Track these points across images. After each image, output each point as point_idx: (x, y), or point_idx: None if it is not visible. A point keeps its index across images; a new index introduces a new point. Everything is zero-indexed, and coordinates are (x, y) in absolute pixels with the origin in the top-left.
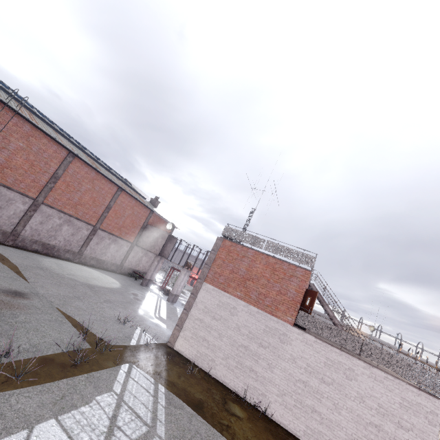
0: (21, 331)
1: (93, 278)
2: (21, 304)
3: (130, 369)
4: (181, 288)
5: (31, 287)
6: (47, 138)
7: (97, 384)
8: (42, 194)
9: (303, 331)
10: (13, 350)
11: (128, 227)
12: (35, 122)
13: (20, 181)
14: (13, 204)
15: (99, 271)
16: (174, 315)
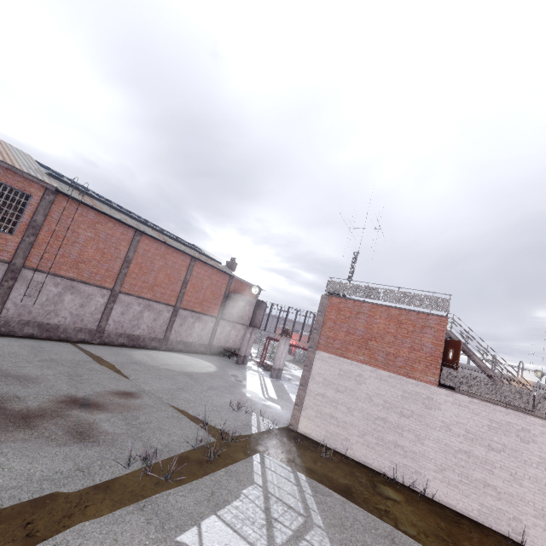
0: (148, 432)
1: (187, 365)
2: (135, 404)
3: (262, 459)
4: (284, 360)
5: (136, 385)
6: (112, 221)
7: (238, 478)
8: (118, 283)
9: (452, 391)
10: (154, 452)
11: (210, 299)
12: (98, 207)
13: (95, 274)
14: (93, 299)
15: (189, 356)
16: (285, 393)
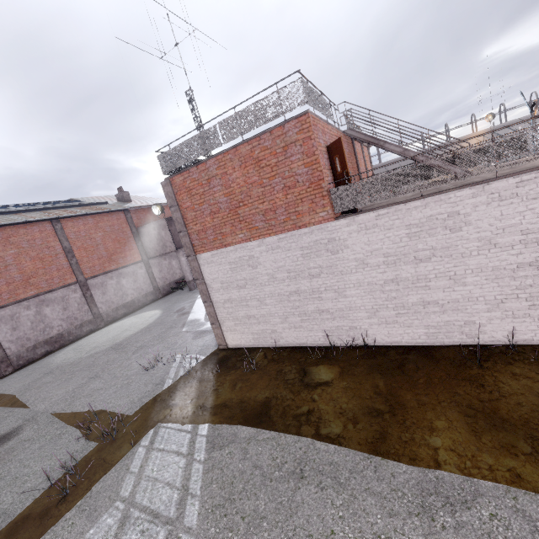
0: None
1: (123, 332)
2: (2, 452)
3: (155, 435)
4: None
5: (28, 412)
6: None
7: (93, 507)
8: None
9: (353, 216)
10: None
11: (118, 250)
12: None
13: None
14: None
15: (134, 316)
16: None
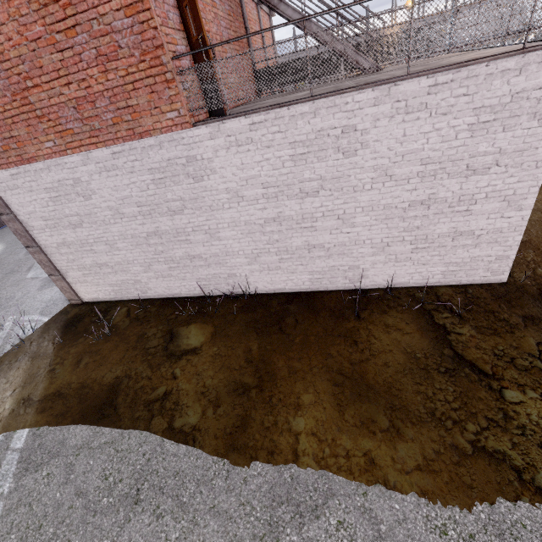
0: None
1: None
2: None
3: None
4: None
5: None
6: None
7: None
8: None
9: (218, 122)
10: None
11: None
12: None
13: None
14: None
15: None
16: None
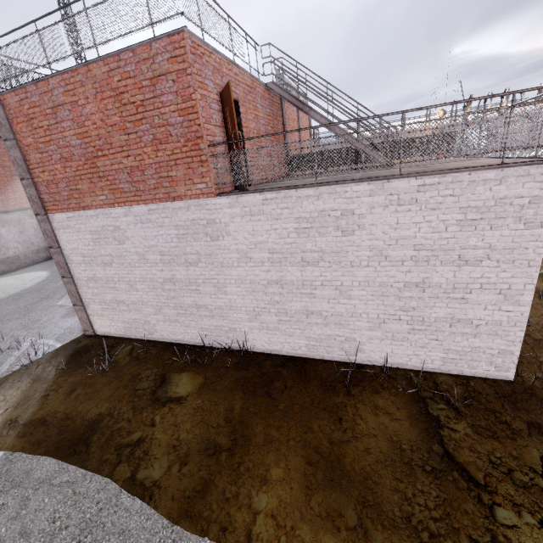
0: None
1: None
2: None
3: None
4: None
5: None
6: None
7: None
8: None
9: (237, 195)
10: None
11: None
12: None
13: None
14: None
15: (13, 275)
16: None
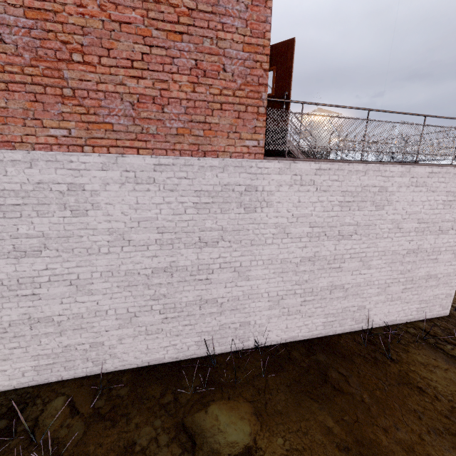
0: None
1: None
2: None
3: None
4: None
5: None
6: None
7: None
8: None
9: (288, 161)
10: None
11: None
12: None
13: None
14: None
15: None
16: None
